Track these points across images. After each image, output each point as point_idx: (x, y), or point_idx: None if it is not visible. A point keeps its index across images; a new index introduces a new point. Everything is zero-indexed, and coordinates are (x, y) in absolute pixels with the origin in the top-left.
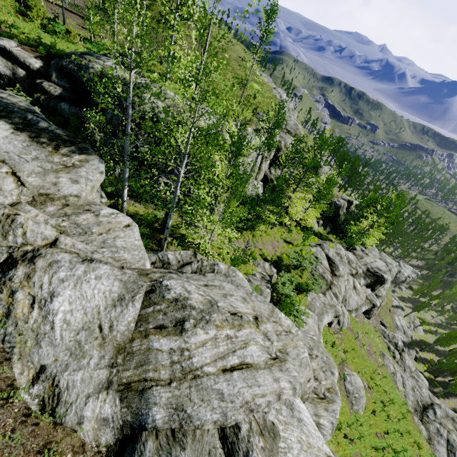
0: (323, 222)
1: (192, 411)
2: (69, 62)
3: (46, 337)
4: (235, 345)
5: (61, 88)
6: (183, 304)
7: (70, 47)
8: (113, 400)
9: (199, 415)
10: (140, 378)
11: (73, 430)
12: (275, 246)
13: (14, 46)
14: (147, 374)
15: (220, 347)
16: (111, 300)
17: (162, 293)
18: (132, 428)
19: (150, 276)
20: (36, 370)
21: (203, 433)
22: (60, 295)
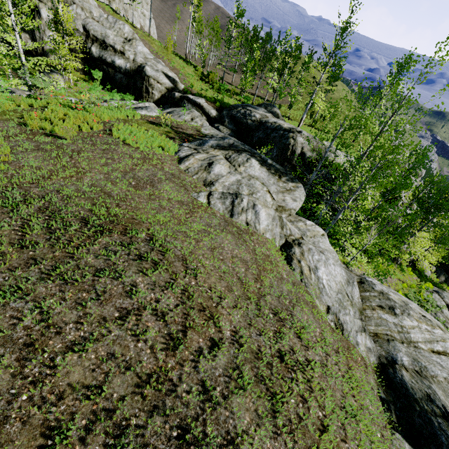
0: (436, 269)
1: (426, 365)
2: (237, 112)
3: (323, 290)
4: (436, 337)
5: (229, 130)
6: (387, 297)
7: (229, 100)
8: (369, 339)
9: (432, 369)
10: (382, 333)
11: (355, 346)
12: (388, 281)
13: (204, 102)
14: (386, 332)
15: (425, 334)
16: (345, 281)
17: (370, 285)
18: (387, 360)
19: (354, 272)
20: (326, 307)
21: (438, 381)
22: (319, 269)
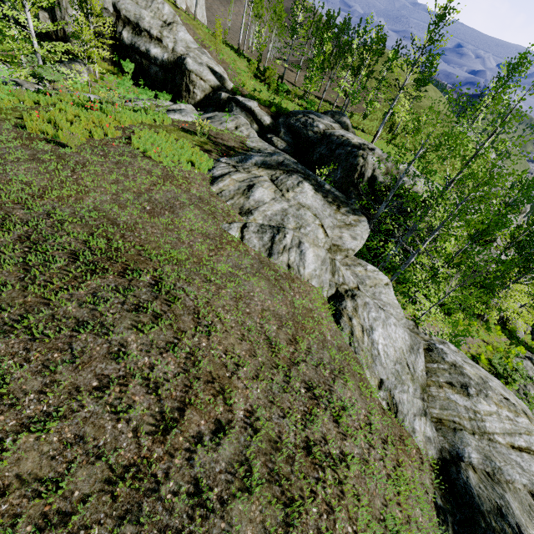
0: (532, 329)
1: (501, 466)
2: (296, 120)
3: (377, 359)
4: (519, 428)
5: (285, 143)
6: (461, 371)
7: (288, 104)
8: (430, 426)
9: (508, 472)
10: (448, 419)
11: (410, 434)
12: (469, 342)
13: (256, 106)
14: (454, 418)
15: (505, 423)
16: (407, 347)
17: (440, 355)
18: (450, 455)
19: (421, 336)
20: (378, 381)
21: (515, 488)
22: (376, 330)
